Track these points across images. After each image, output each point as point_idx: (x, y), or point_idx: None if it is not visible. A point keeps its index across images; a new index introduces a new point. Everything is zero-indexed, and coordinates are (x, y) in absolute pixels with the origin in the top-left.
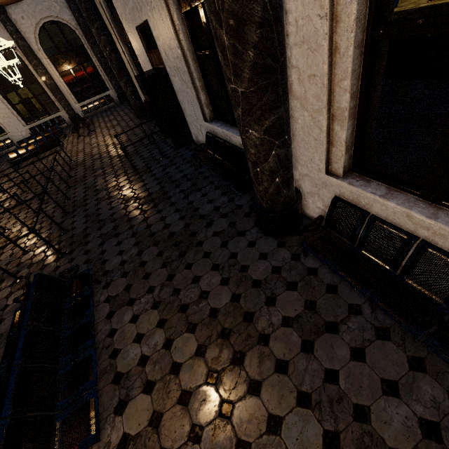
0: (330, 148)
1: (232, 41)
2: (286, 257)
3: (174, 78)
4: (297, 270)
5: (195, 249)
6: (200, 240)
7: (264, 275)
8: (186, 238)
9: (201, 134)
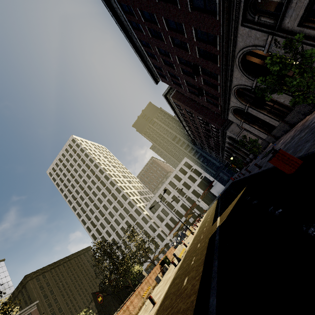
0: None
1: None
2: None
3: None
4: None
5: None
6: None
7: None
8: None
9: None
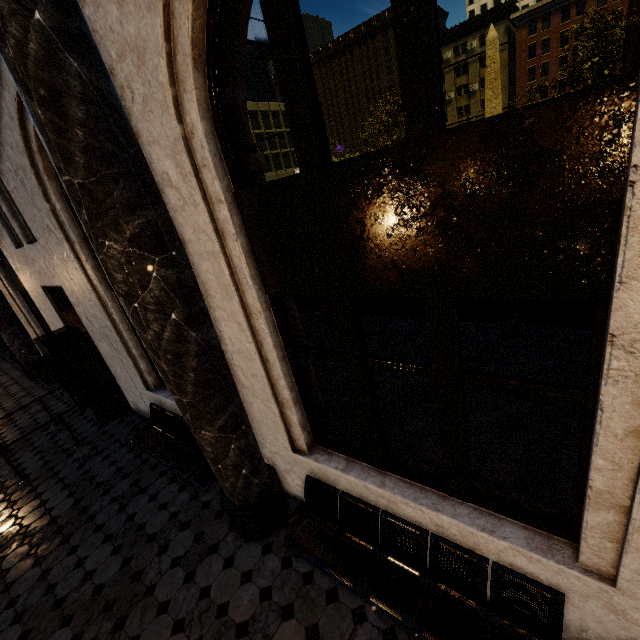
0: (289, 427)
1: (172, 368)
2: (276, 567)
3: (100, 342)
4: (291, 582)
5: (142, 604)
6: (150, 584)
7: (250, 609)
8: (126, 587)
9: (143, 402)
